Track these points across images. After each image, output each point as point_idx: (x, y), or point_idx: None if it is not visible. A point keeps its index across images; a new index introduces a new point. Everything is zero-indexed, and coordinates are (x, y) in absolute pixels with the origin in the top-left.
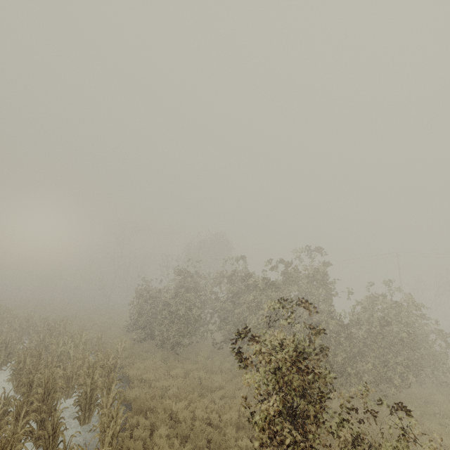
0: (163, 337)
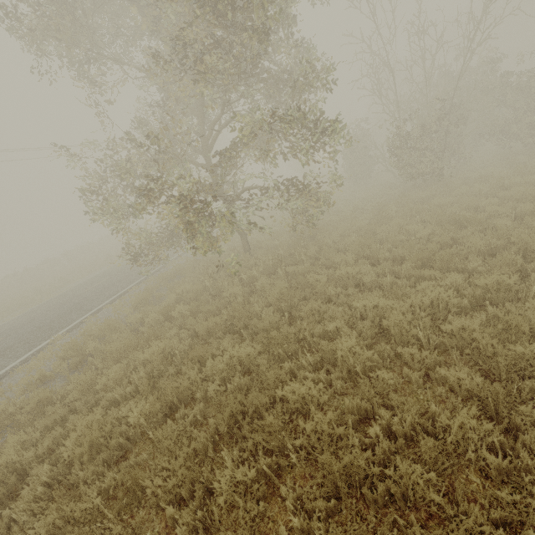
0: None
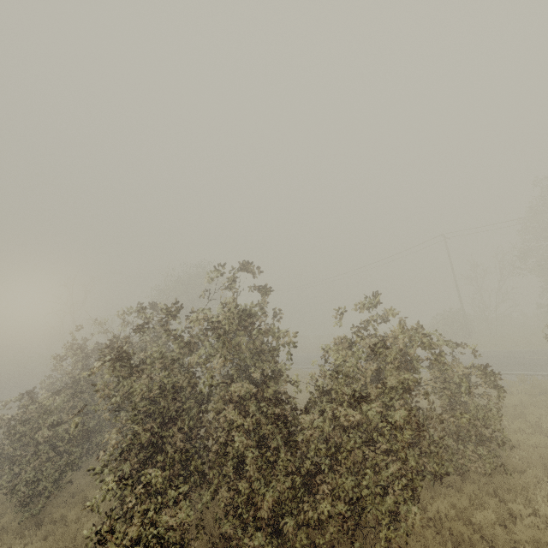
0: (5, 491)
